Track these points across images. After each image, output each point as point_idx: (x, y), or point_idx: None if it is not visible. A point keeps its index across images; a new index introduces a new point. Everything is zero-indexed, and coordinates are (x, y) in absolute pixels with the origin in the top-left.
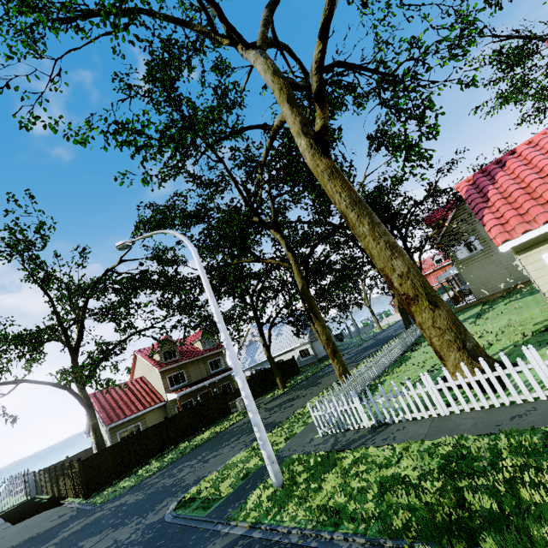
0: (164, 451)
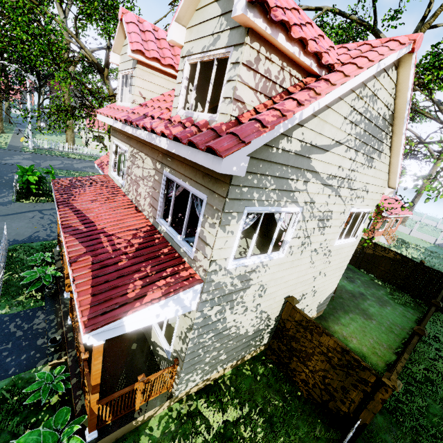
0: None
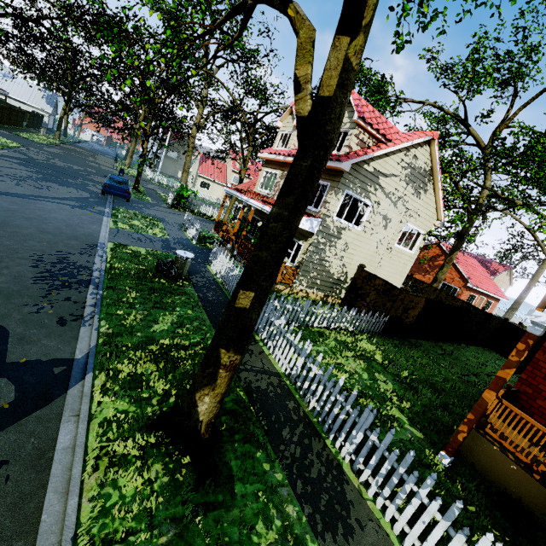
0: (11, 127)
